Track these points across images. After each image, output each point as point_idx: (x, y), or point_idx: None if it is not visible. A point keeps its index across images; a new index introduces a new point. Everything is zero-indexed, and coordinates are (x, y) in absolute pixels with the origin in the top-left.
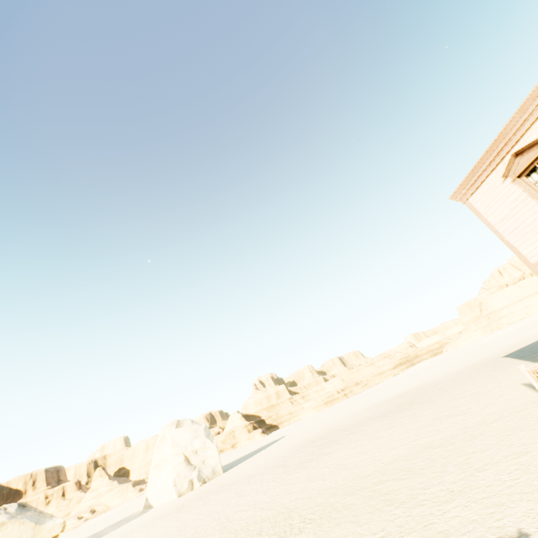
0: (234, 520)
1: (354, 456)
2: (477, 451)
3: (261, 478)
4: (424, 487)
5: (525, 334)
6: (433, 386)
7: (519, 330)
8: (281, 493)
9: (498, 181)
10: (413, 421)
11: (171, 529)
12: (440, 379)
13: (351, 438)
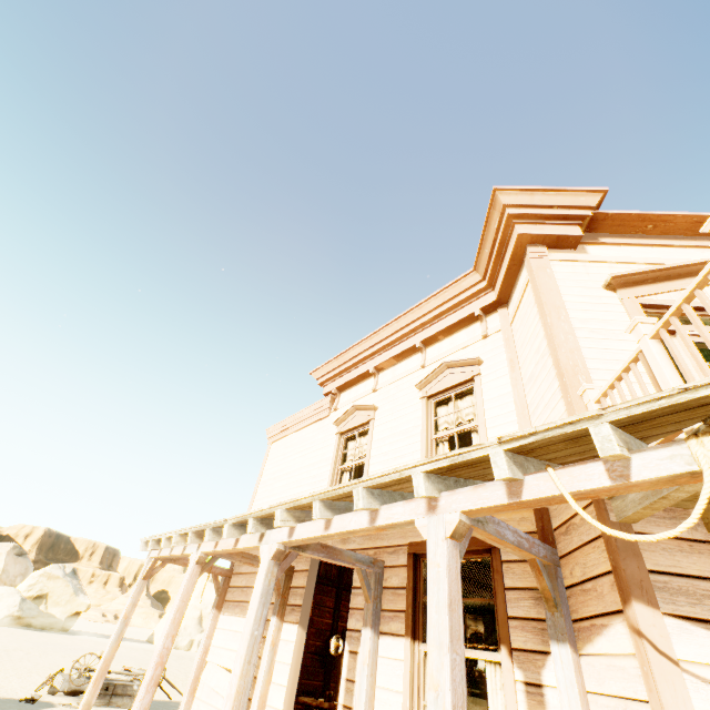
0: (167, 670)
1: None
2: None
3: None
4: None
5: None
6: None
7: None
8: None
9: None
10: None
11: (140, 656)
12: None
13: None
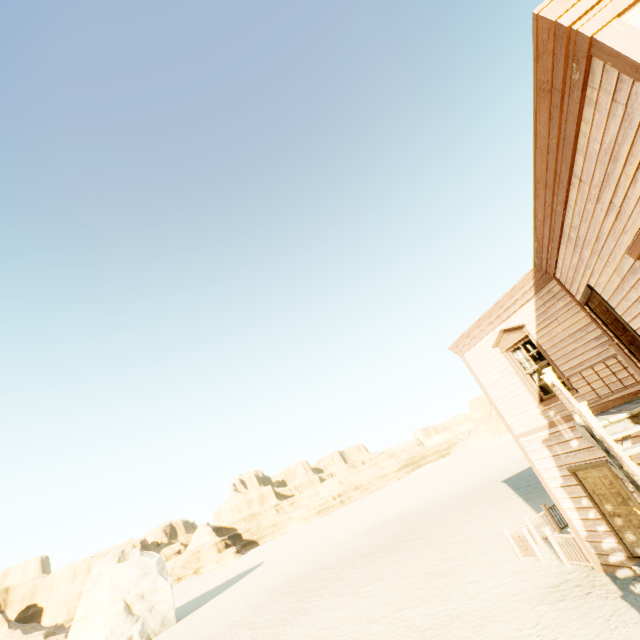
0: None
1: (332, 626)
2: None
3: None
4: None
5: None
6: (432, 512)
7: None
8: None
9: (489, 348)
10: (402, 574)
11: None
12: (440, 501)
13: (336, 588)
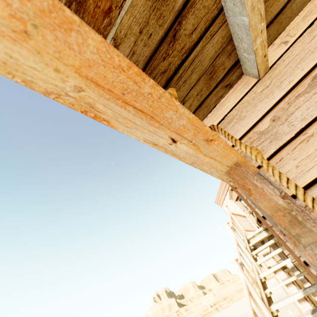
0: None
1: None
2: None
3: None
4: None
5: None
6: (258, 313)
7: None
8: None
9: (230, 200)
10: None
11: None
12: None
13: None
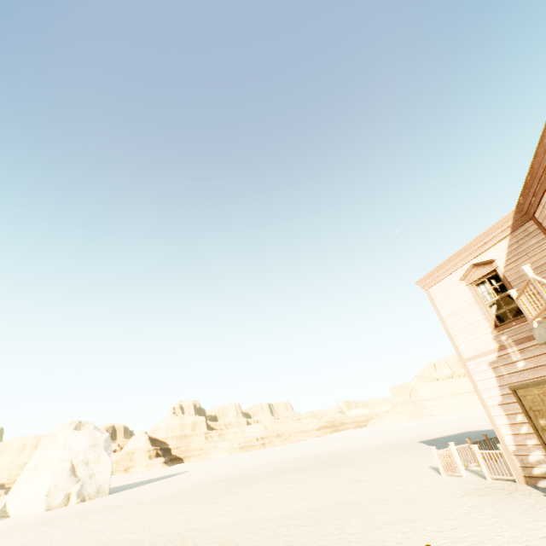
0: (117, 540)
1: (262, 500)
2: (379, 513)
3: (155, 506)
4: (326, 534)
5: (441, 428)
6: (351, 453)
7: (437, 423)
8: (176, 522)
9: (455, 282)
10: (326, 479)
11: (32, 540)
12: (359, 449)
13: (262, 484)
